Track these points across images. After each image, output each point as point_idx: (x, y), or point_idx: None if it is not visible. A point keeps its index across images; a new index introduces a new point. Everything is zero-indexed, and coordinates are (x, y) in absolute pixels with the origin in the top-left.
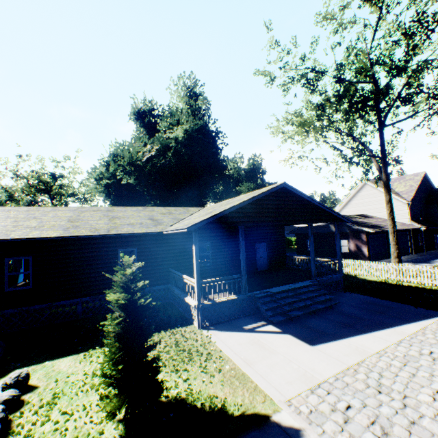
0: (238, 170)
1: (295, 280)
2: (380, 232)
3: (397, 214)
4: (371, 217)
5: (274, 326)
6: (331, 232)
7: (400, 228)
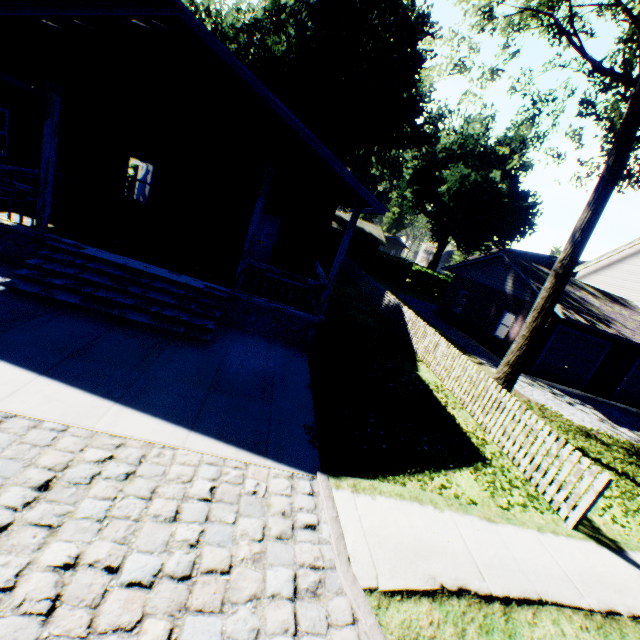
0: (465, 139)
1: (211, 280)
2: (600, 334)
3: None
4: (629, 307)
5: (1, 290)
6: (502, 291)
7: None
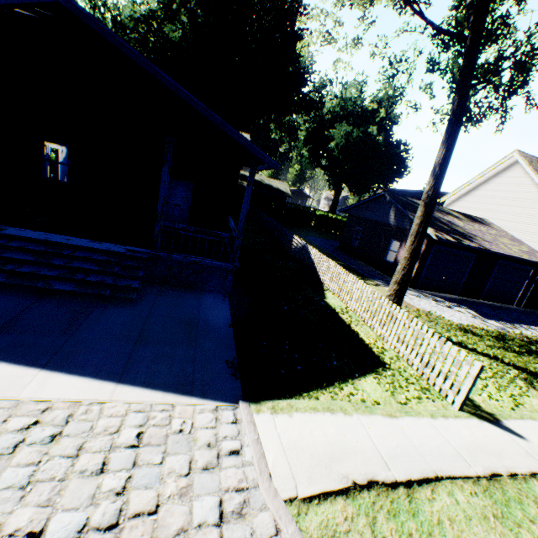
0: (345, 102)
1: (133, 244)
2: (466, 248)
3: (537, 233)
4: (486, 224)
5: None
6: (387, 223)
7: (510, 253)
